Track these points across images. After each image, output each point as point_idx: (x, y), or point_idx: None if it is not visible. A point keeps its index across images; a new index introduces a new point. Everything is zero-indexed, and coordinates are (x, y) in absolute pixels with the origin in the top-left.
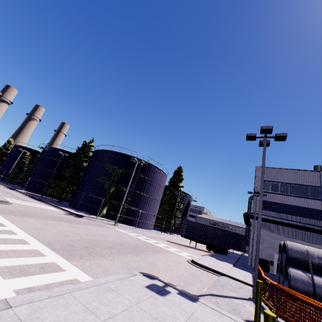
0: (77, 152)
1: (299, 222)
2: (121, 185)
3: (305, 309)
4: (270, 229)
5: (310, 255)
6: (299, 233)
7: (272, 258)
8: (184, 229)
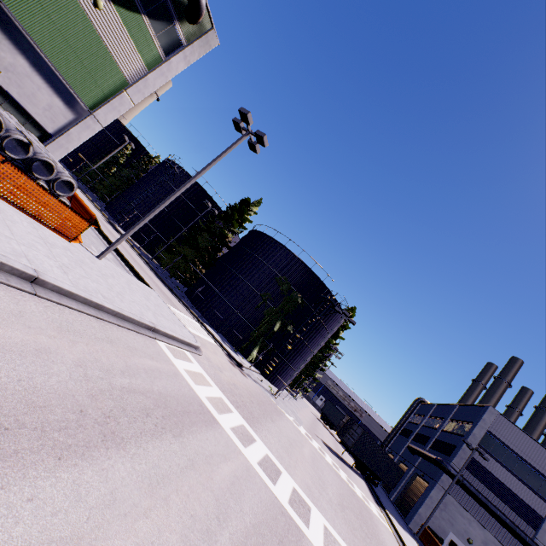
0: (227, 210)
1: (509, 519)
2: (289, 322)
3: None
4: (461, 500)
5: None
6: (496, 527)
7: (444, 535)
8: (352, 439)
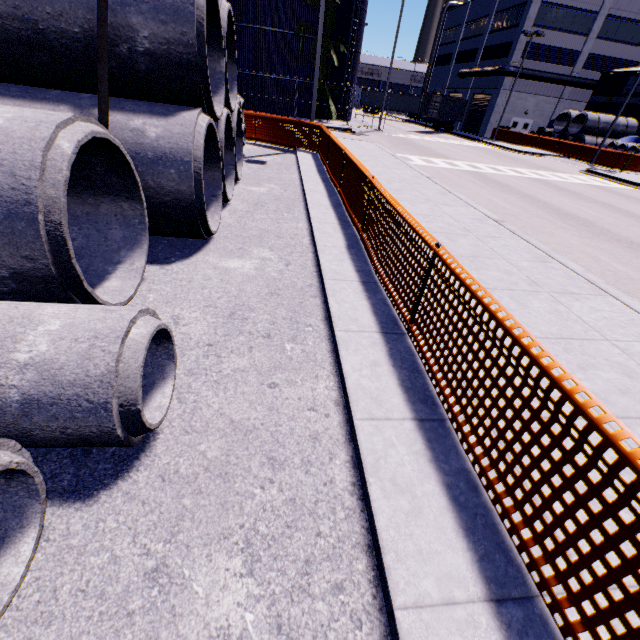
0: None
1: (556, 75)
2: (337, 43)
3: (634, 161)
4: (520, 88)
5: (599, 123)
6: (545, 88)
7: (509, 123)
8: (435, 111)
